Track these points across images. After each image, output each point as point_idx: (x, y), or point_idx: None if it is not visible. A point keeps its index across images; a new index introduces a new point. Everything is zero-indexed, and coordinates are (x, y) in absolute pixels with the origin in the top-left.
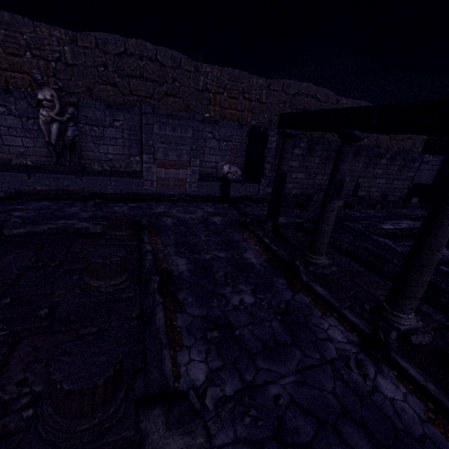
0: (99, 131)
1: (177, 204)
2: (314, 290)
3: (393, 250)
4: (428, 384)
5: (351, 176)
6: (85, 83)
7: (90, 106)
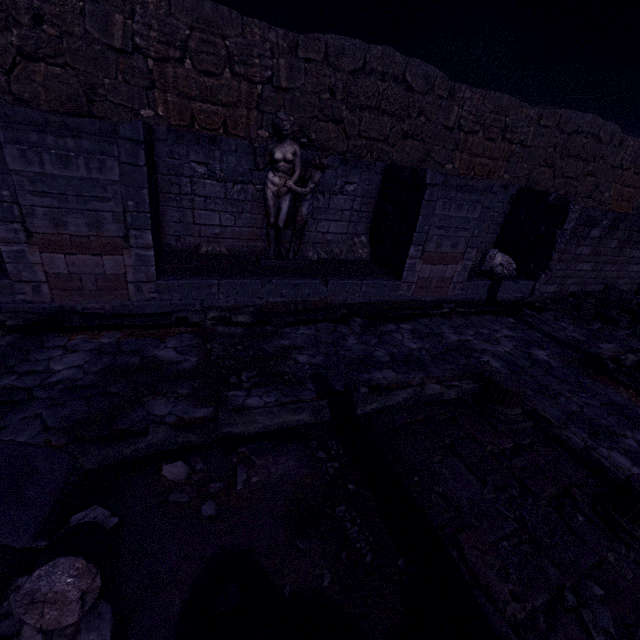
0: (323, 200)
1: (454, 321)
2: None
3: None
4: None
5: None
6: (299, 118)
7: None
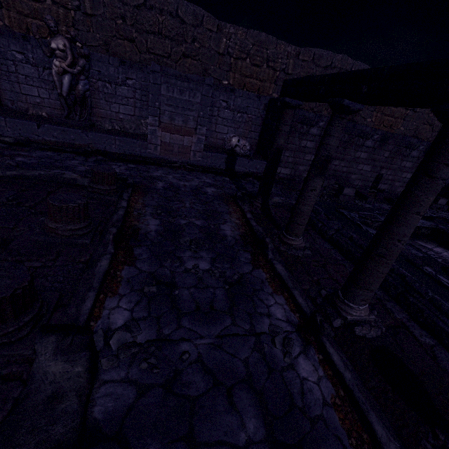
0: (111, 88)
1: (176, 171)
2: (275, 268)
3: None
4: (346, 372)
5: (374, 166)
6: (103, 36)
7: (104, 61)
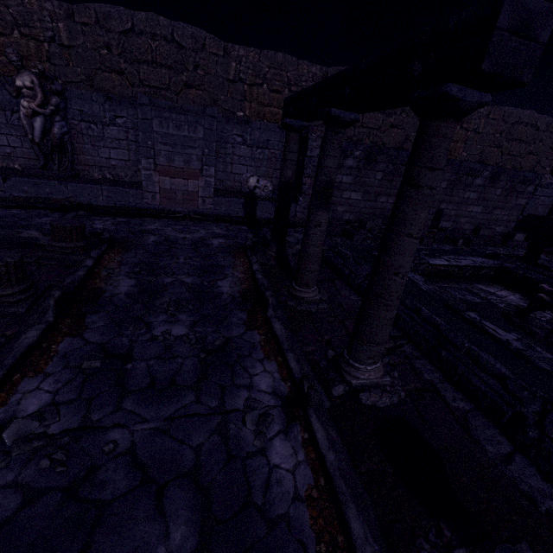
0: (98, 130)
1: (179, 222)
2: (272, 328)
3: (415, 288)
4: (330, 452)
5: None
6: (85, 69)
7: (86, 98)
